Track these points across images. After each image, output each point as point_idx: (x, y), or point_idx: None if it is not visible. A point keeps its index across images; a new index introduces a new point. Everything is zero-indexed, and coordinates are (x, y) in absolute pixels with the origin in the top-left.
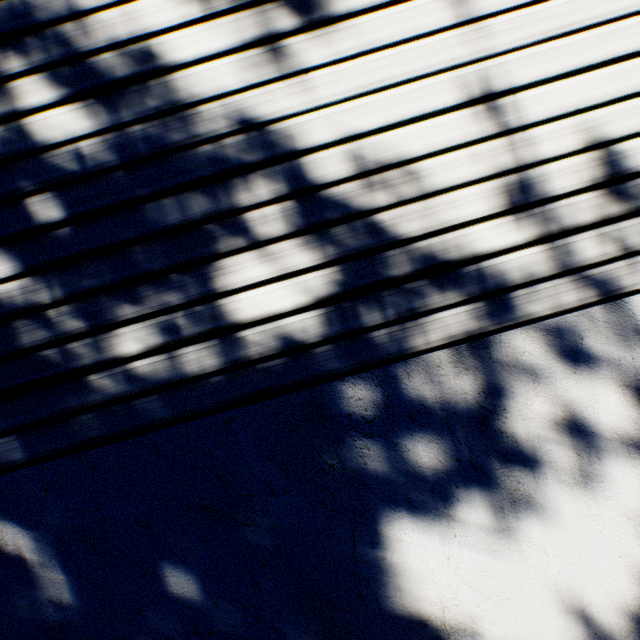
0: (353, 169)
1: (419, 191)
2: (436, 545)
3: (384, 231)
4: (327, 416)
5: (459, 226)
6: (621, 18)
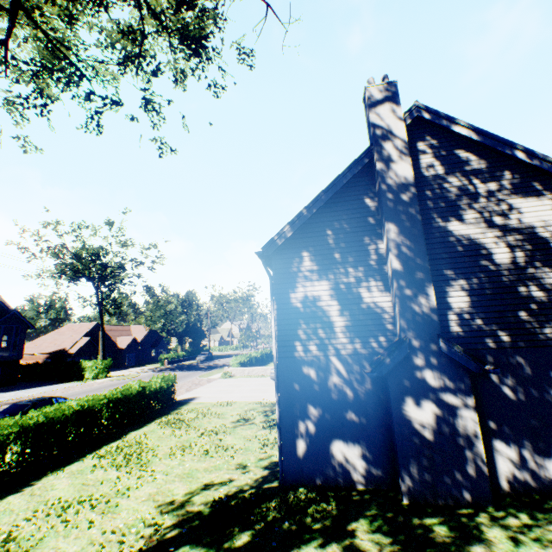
0: None
1: None
2: None
3: None
4: None
5: None
6: None
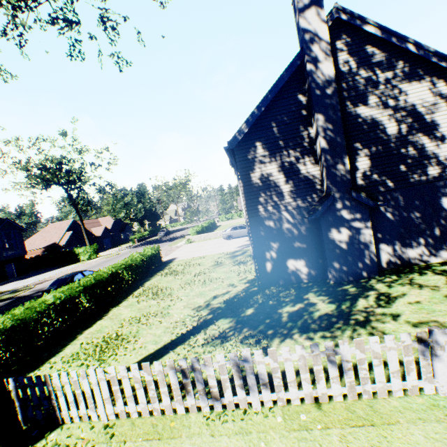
0: (444, 159)
1: None
2: (446, 200)
3: (446, 166)
4: (436, 185)
5: None
6: None
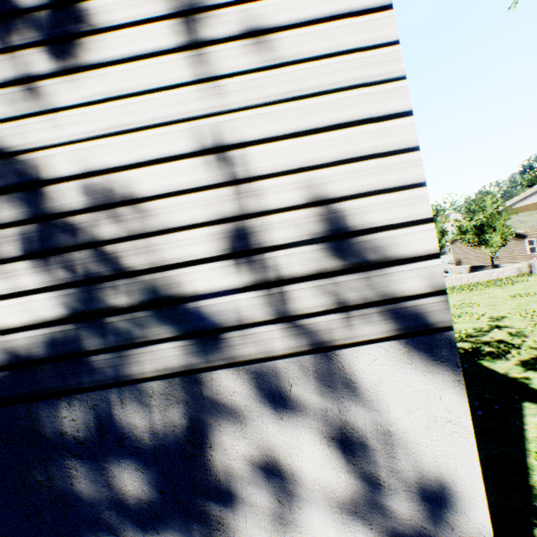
0: (90, 202)
1: (149, 228)
2: None
3: (113, 261)
4: (41, 432)
5: (183, 264)
6: (349, 88)
